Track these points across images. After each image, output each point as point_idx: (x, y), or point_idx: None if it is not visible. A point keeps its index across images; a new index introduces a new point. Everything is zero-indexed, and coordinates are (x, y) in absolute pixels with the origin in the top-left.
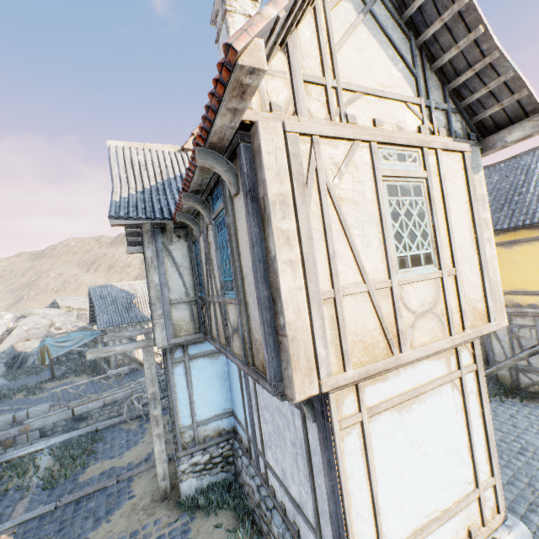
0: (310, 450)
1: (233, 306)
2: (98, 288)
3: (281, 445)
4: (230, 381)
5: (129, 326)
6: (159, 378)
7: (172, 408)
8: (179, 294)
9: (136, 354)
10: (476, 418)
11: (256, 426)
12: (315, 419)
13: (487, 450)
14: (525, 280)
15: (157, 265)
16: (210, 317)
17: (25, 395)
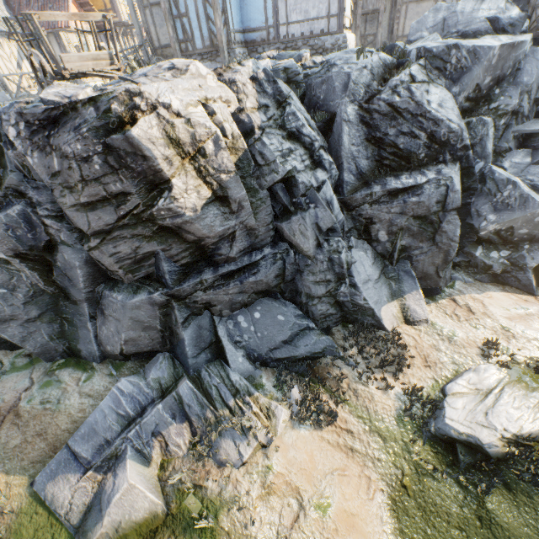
0: None
1: None
2: None
3: None
4: (243, 5)
5: None
6: (137, 49)
7: (226, 13)
8: None
9: (6, 81)
10: None
11: (280, 10)
12: None
13: (351, 6)
14: None
15: None
16: None
17: None
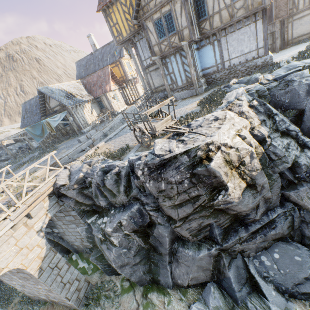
0: (257, 30)
1: (241, 1)
2: (43, 89)
3: (241, 44)
4: (201, 58)
5: (78, 106)
6: (147, 93)
7: (195, 66)
8: (195, 20)
9: (87, 121)
10: None
11: (224, 55)
12: (261, 18)
13: None
14: None
15: (191, 7)
16: (213, 22)
17: (52, 151)
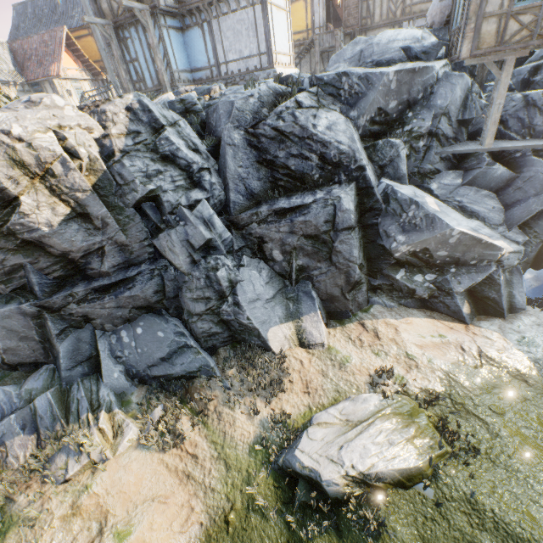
0: (256, 21)
1: None
2: None
3: (239, 39)
4: (188, 49)
5: None
6: (101, 90)
7: (167, 56)
8: None
9: None
10: (290, 31)
11: (219, 52)
12: (260, 3)
13: (292, 45)
14: (296, 25)
15: None
16: None
17: None
